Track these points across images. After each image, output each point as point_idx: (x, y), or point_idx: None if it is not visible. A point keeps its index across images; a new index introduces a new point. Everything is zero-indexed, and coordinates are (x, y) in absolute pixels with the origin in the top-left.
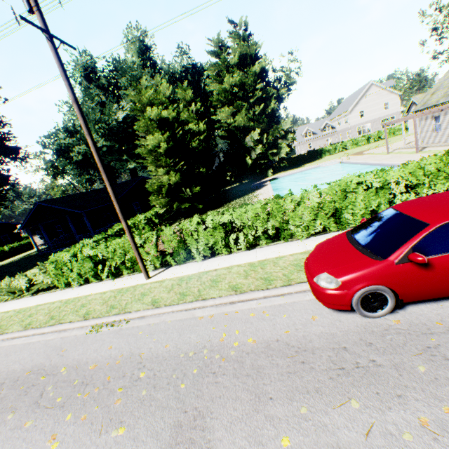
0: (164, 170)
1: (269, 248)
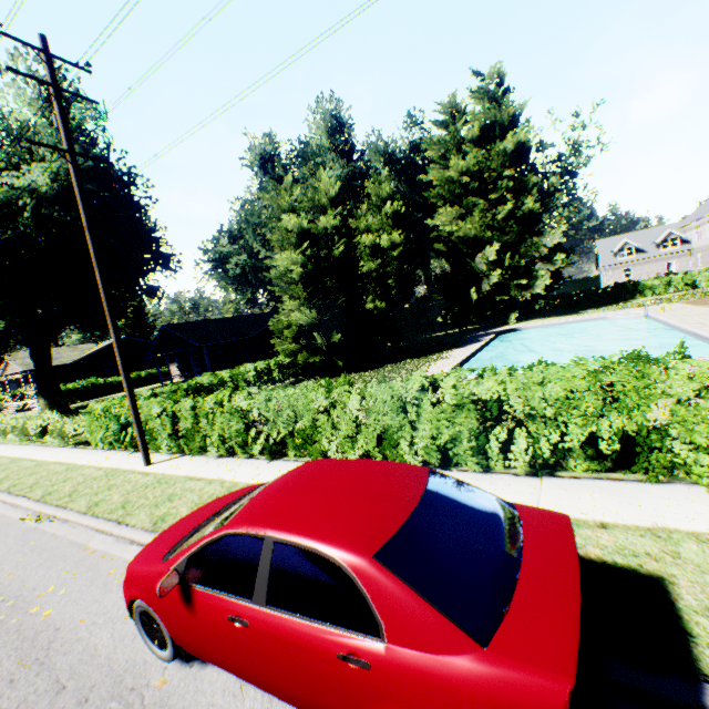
0: (296, 303)
1: (290, 465)
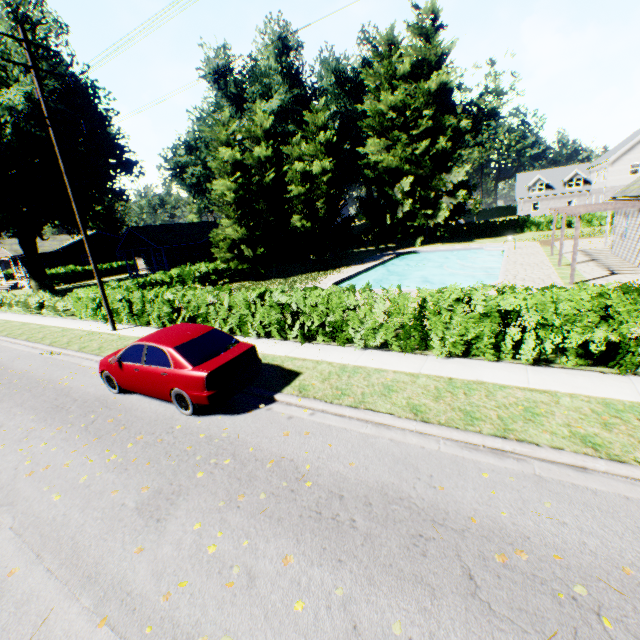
0: (231, 221)
1: None
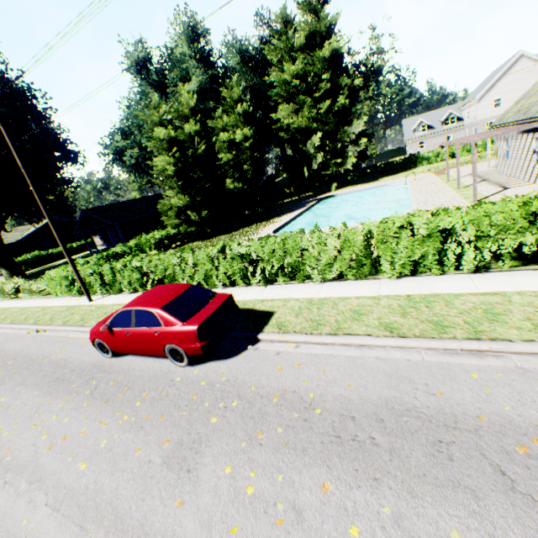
0: (174, 191)
1: None
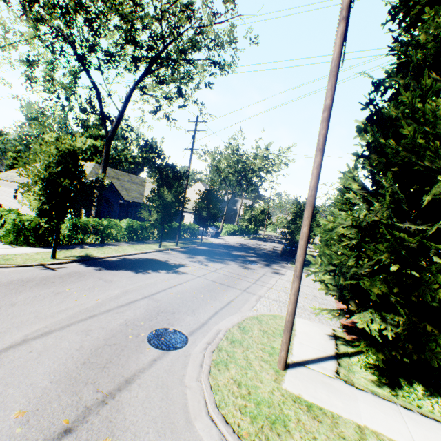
0: None
1: None
